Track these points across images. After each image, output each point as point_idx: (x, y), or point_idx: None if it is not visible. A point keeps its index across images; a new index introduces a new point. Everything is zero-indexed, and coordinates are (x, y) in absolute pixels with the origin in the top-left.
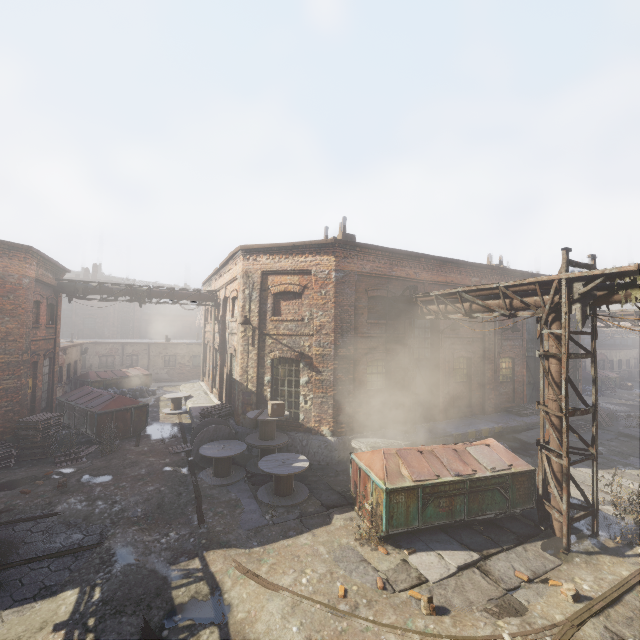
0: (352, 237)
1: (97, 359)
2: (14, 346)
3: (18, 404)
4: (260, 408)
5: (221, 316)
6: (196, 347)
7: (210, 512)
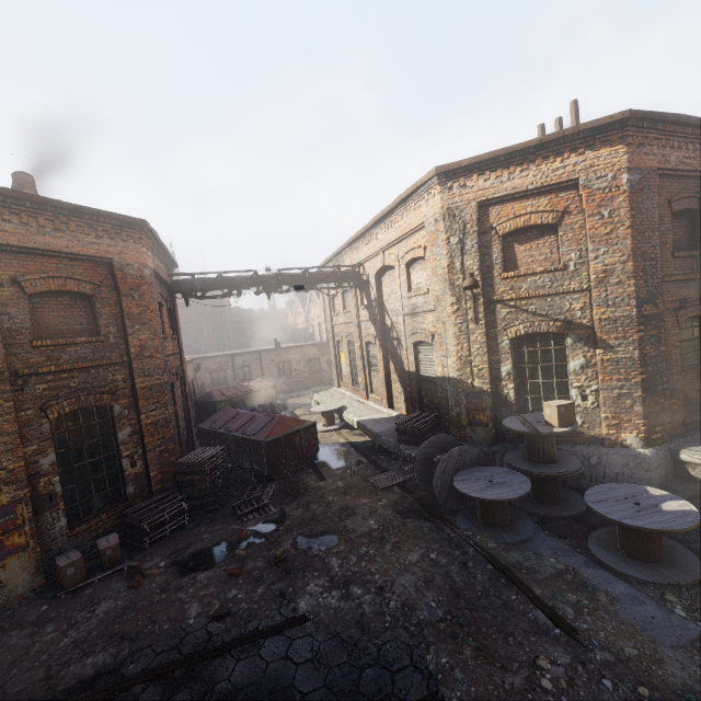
0: None
1: (208, 376)
2: (152, 364)
3: (171, 441)
4: (498, 414)
5: (376, 296)
6: (310, 349)
7: (562, 605)
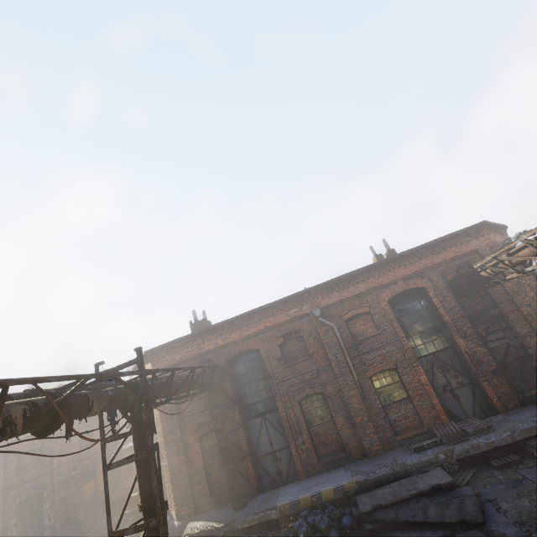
0: (200, 322)
1: None
2: (64, 469)
3: (71, 505)
4: None
5: None
6: None
7: None
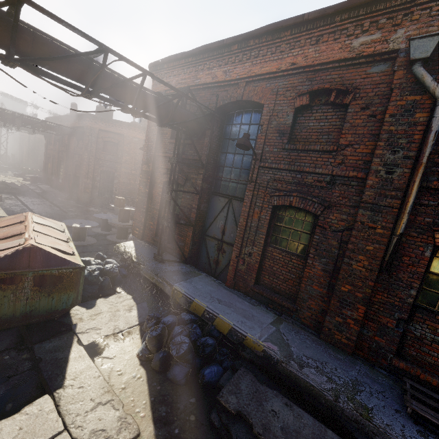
0: None
1: None
2: (128, 166)
3: (128, 190)
4: None
5: None
6: None
7: None
